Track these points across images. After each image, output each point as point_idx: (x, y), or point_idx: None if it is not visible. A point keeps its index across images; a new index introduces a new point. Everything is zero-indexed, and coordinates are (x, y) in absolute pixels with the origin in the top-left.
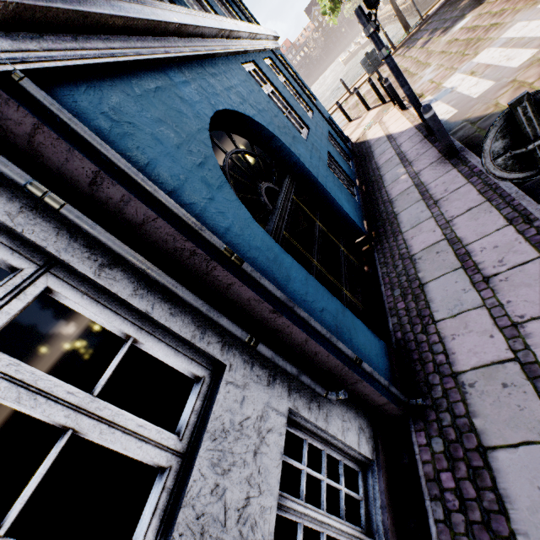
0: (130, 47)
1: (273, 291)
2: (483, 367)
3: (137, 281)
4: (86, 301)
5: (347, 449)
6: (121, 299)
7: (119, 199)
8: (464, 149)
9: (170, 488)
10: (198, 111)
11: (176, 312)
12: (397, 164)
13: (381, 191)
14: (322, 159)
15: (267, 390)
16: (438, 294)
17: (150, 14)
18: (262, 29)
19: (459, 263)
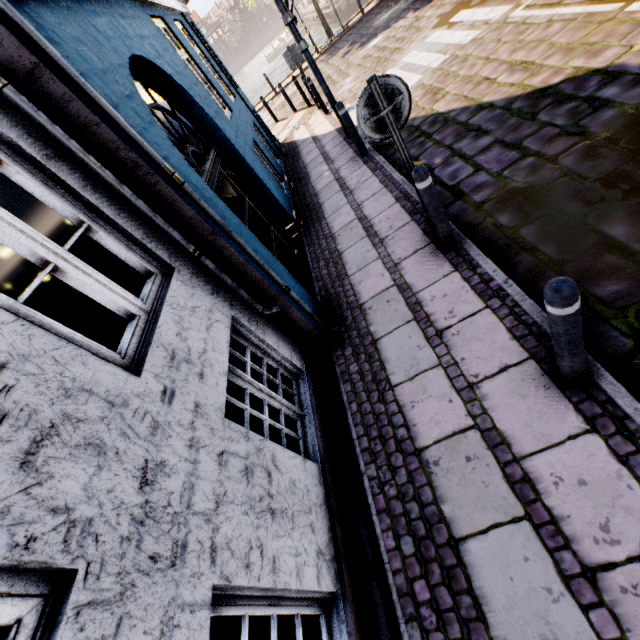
0: None
1: (212, 214)
2: (377, 295)
3: (83, 180)
4: (38, 182)
5: (282, 360)
6: (72, 189)
7: (60, 97)
8: (372, 150)
9: (143, 328)
10: (115, 47)
11: (124, 216)
12: (322, 162)
13: (308, 187)
14: (248, 143)
15: (213, 297)
16: (351, 258)
17: None
18: None
19: (365, 233)
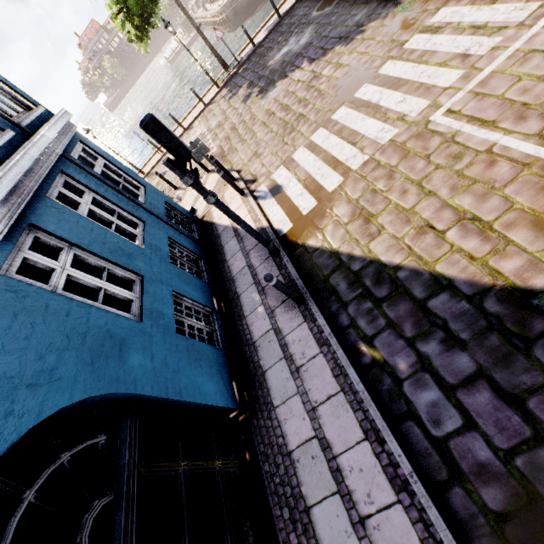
0: None
1: None
2: None
3: None
4: None
5: None
6: None
7: None
8: (309, 297)
9: None
10: None
11: None
12: (251, 283)
13: (243, 323)
14: (168, 327)
15: None
16: (325, 532)
17: None
18: (37, 142)
19: (335, 484)
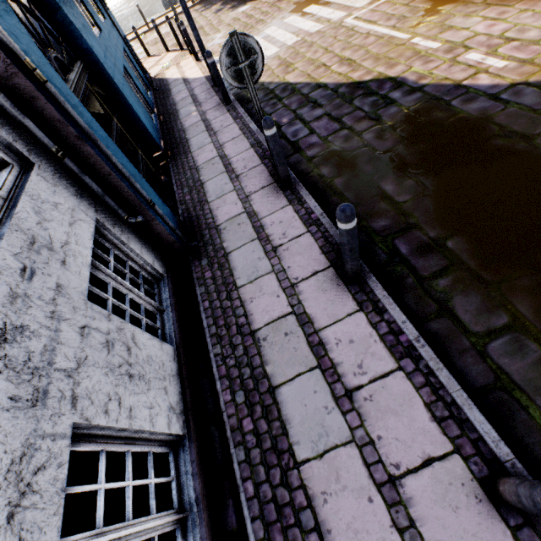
0: None
1: (78, 120)
2: (231, 219)
3: None
4: None
5: (145, 264)
6: None
7: None
8: (235, 101)
9: None
10: None
11: None
12: (191, 103)
13: (177, 122)
14: (118, 67)
15: (77, 199)
16: (212, 188)
17: None
18: None
19: (225, 169)
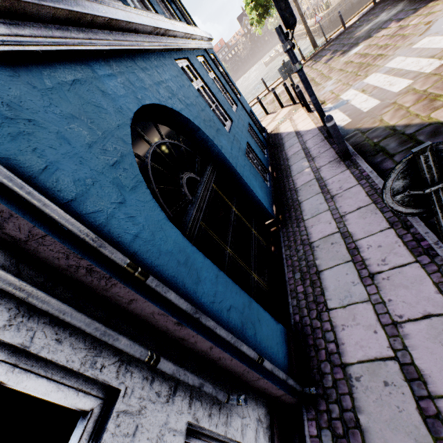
0: (45, 36)
1: (179, 304)
2: (367, 362)
3: (17, 306)
4: None
5: None
6: None
7: None
8: (356, 154)
9: None
10: (121, 106)
11: (65, 337)
12: (303, 157)
13: (289, 180)
14: (242, 149)
15: (166, 407)
16: (331, 283)
17: (74, 5)
18: (198, 31)
19: (349, 256)
